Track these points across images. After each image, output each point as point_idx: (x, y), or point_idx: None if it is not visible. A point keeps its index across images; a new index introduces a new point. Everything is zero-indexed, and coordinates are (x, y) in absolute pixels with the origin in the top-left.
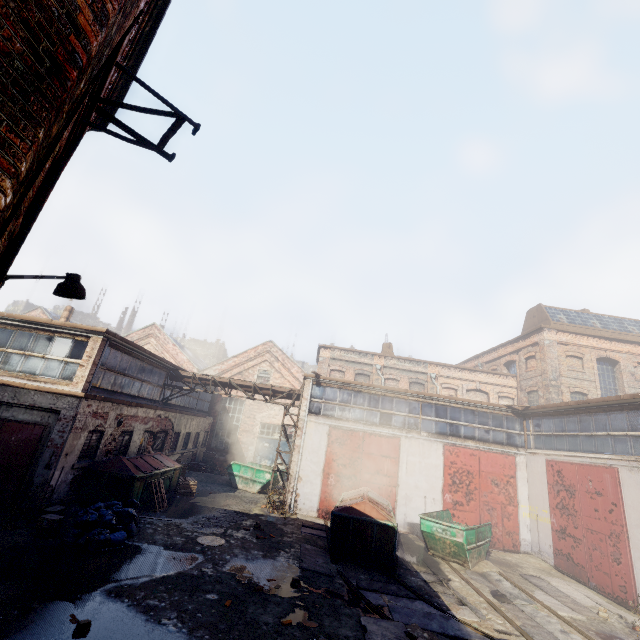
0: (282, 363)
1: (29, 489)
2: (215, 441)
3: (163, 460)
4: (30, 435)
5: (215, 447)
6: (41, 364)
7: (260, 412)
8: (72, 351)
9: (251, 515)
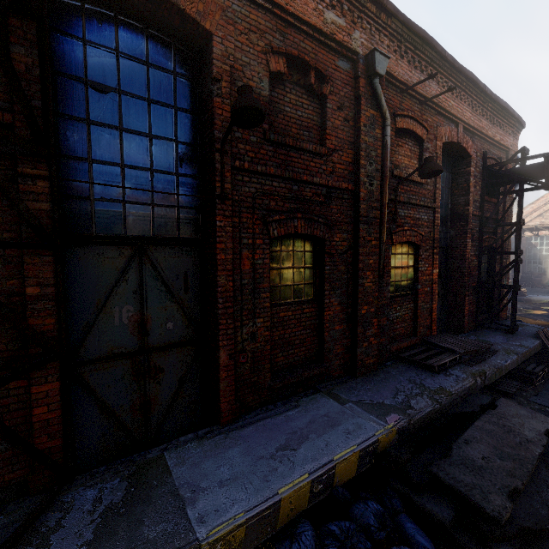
0: None
1: None
2: (528, 268)
3: None
4: None
5: (529, 272)
6: None
7: None
8: None
9: None
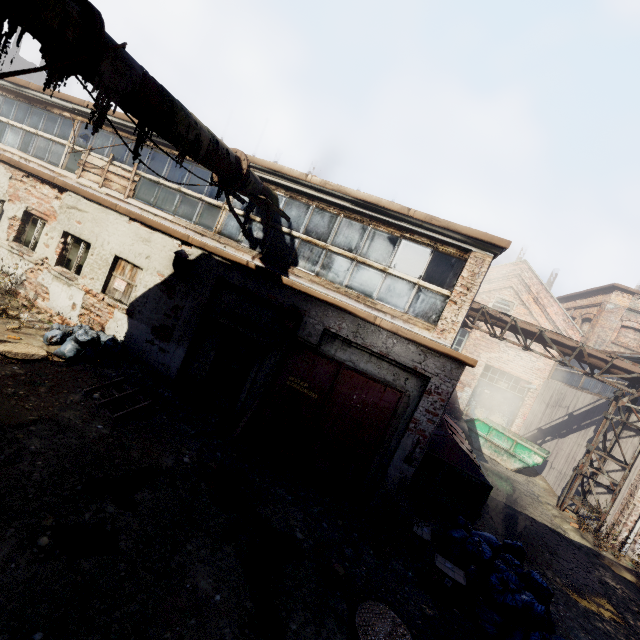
0: (534, 296)
1: (381, 483)
2: None
3: (454, 426)
4: (378, 400)
5: None
6: (380, 282)
7: (487, 351)
8: (431, 270)
9: (582, 549)
